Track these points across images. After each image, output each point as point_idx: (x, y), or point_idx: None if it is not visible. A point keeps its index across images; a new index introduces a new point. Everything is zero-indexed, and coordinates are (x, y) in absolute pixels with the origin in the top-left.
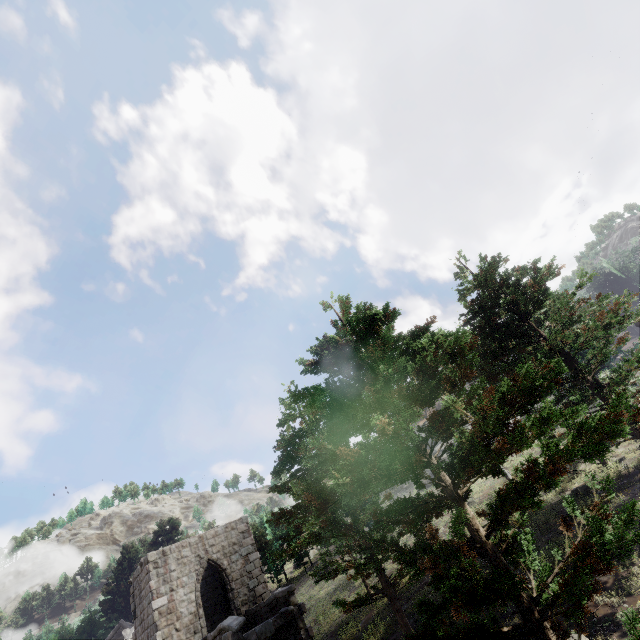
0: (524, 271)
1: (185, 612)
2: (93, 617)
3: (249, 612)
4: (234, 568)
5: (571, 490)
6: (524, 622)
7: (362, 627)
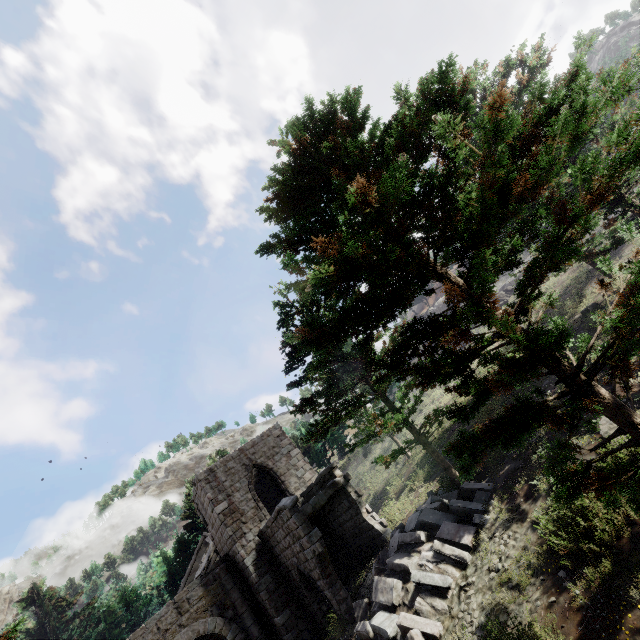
0: (509, 68)
1: (246, 509)
2: (182, 538)
3: (303, 494)
4: (279, 466)
5: (581, 312)
6: (571, 391)
7: (405, 479)
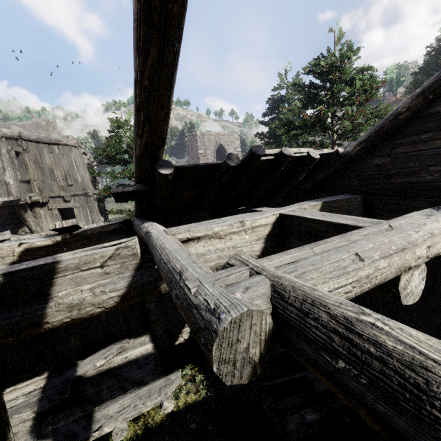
0: None
1: (209, 158)
2: None
3: None
4: (229, 151)
5: None
6: None
7: None
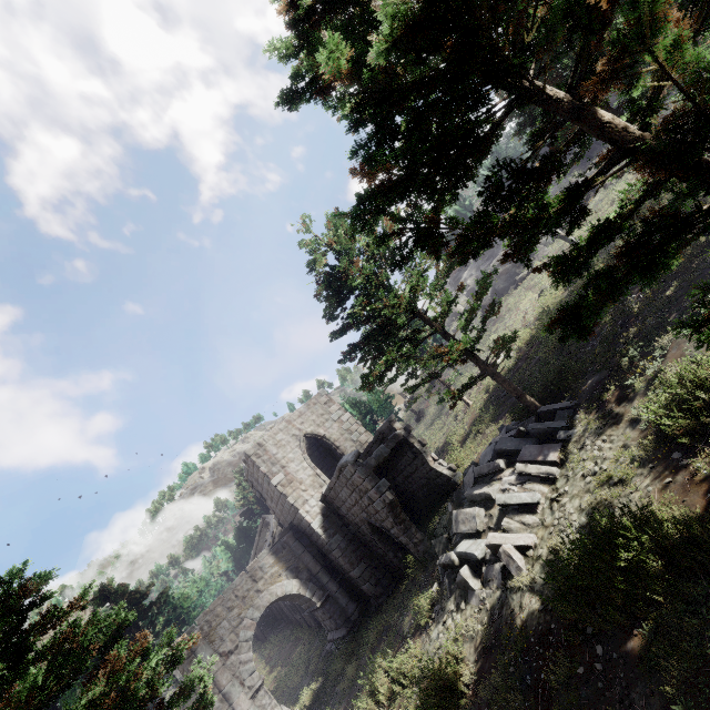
0: None
1: (304, 477)
2: (241, 526)
3: (362, 456)
4: (332, 432)
5: None
6: None
7: (468, 427)
